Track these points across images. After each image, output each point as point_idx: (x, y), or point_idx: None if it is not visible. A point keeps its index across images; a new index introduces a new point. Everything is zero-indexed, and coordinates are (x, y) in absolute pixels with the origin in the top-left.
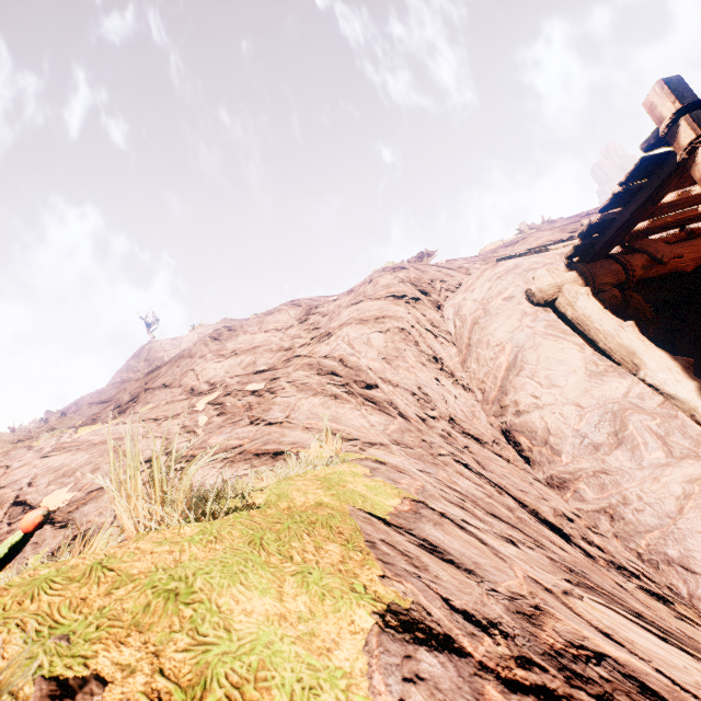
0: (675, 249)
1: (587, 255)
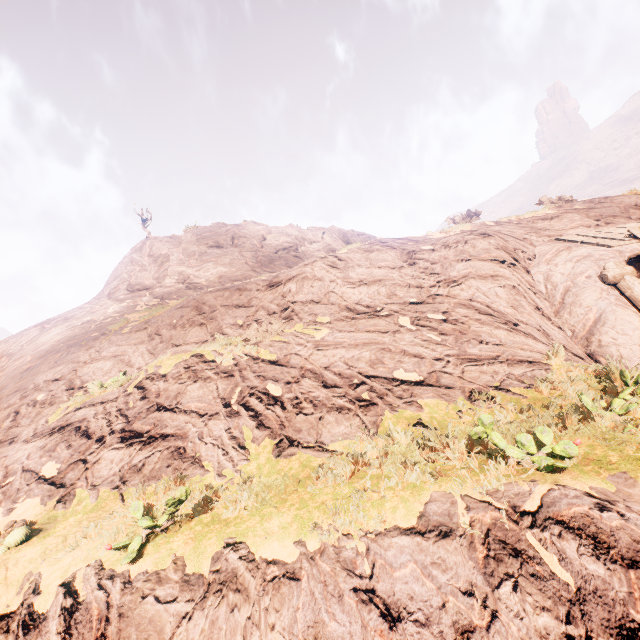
0: None
1: None
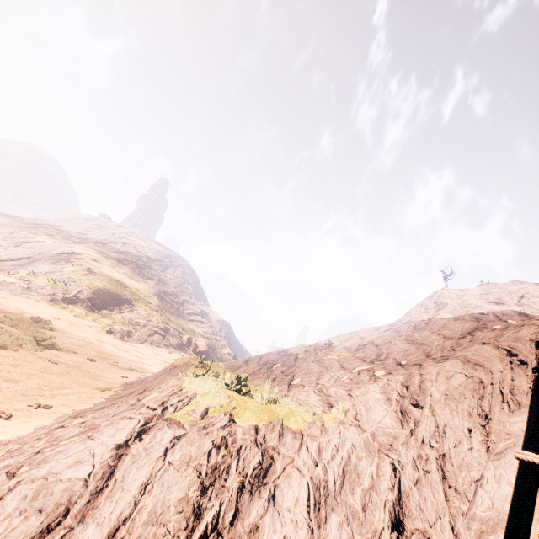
0: None
1: None
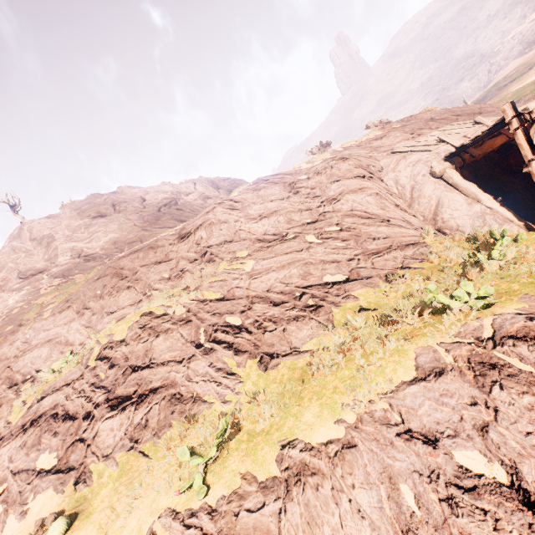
0: (478, 152)
1: (452, 155)
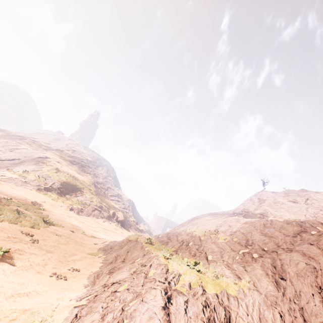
0: None
1: None
